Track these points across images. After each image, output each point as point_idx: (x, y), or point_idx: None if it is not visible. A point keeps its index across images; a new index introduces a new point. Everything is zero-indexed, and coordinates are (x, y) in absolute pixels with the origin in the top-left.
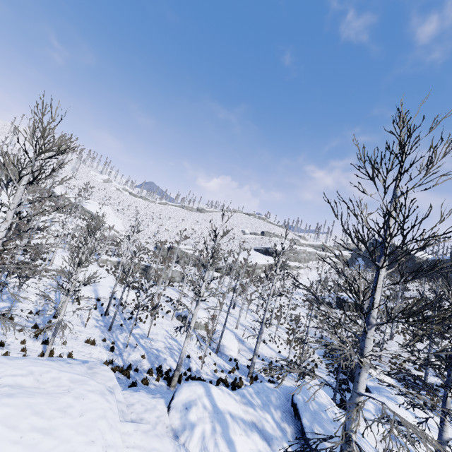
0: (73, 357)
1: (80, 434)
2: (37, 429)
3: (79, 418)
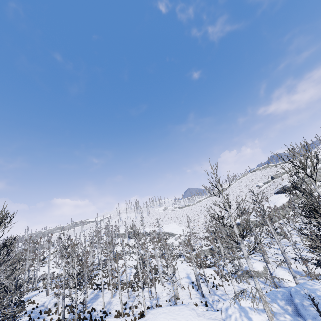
0: None
1: (183, 319)
2: (171, 319)
3: (182, 316)
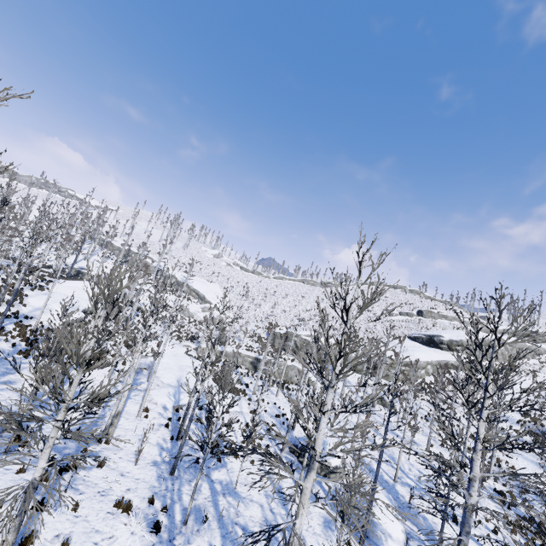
0: None
1: None
2: None
3: None
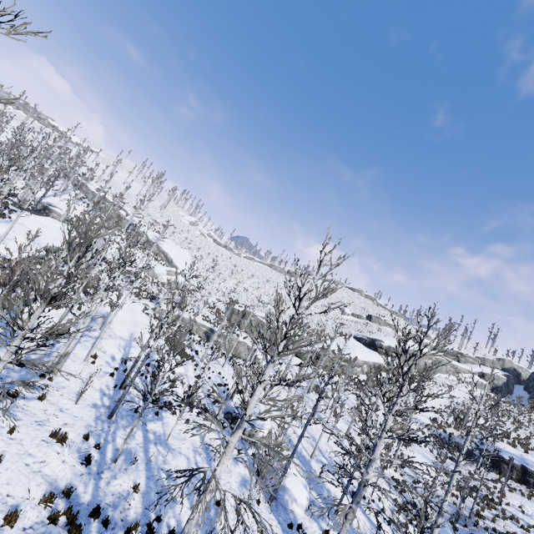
0: (1, 466)
1: None
2: None
3: None
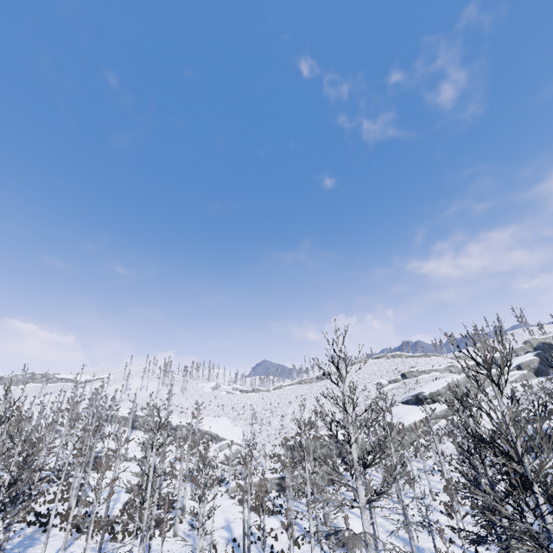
0: None
1: None
2: None
3: None
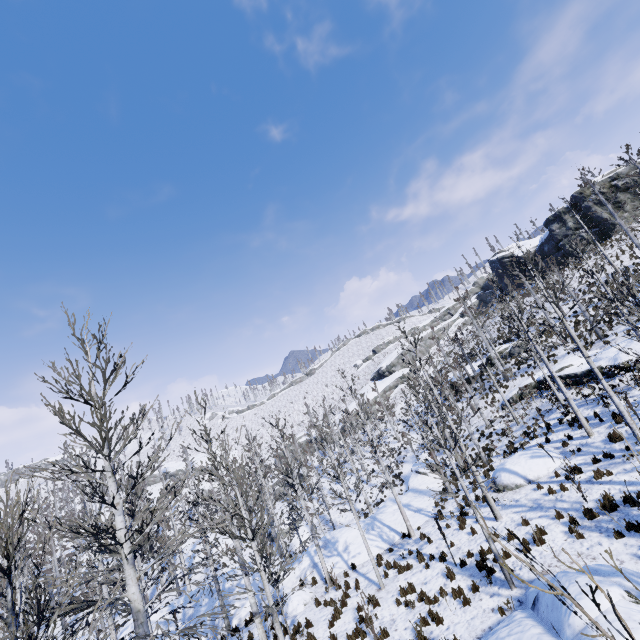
0: None
1: None
2: None
3: None
